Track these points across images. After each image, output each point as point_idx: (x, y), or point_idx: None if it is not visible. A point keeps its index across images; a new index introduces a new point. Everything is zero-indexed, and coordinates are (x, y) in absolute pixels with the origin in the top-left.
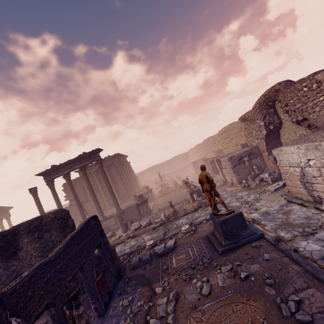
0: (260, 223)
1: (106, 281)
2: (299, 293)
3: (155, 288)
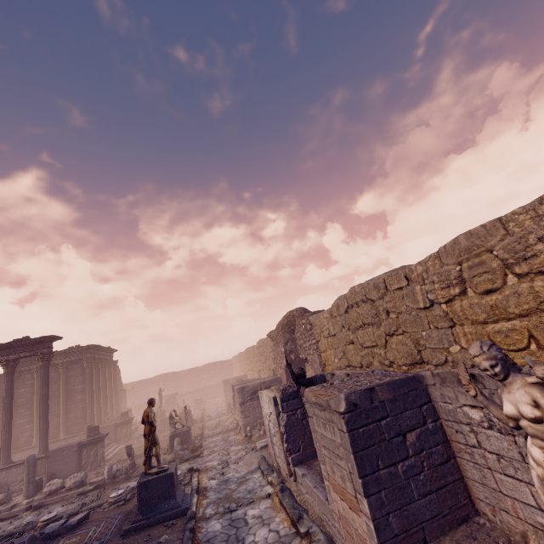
0: (206, 494)
1: None
2: None
3: None
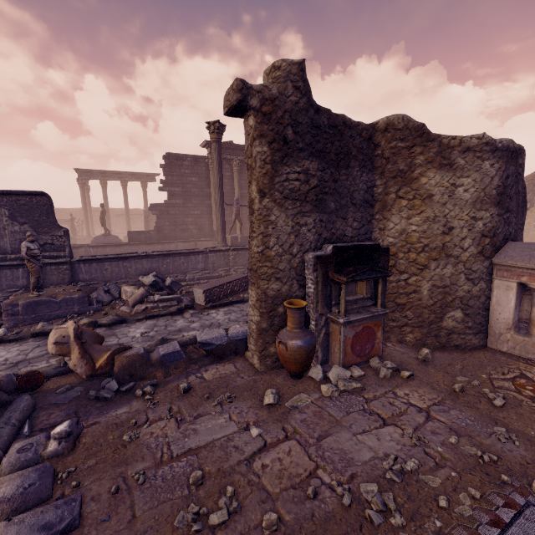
0: None
1: None
2: None
3: None
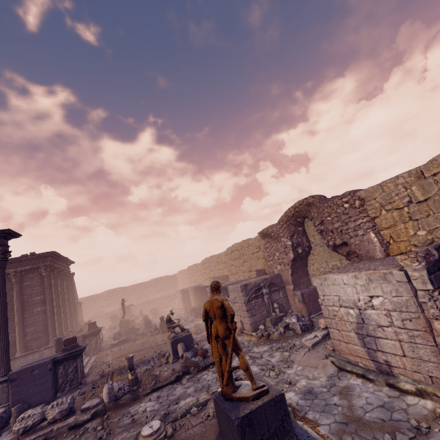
0: (306, 417)
1: None
2: None
3: None
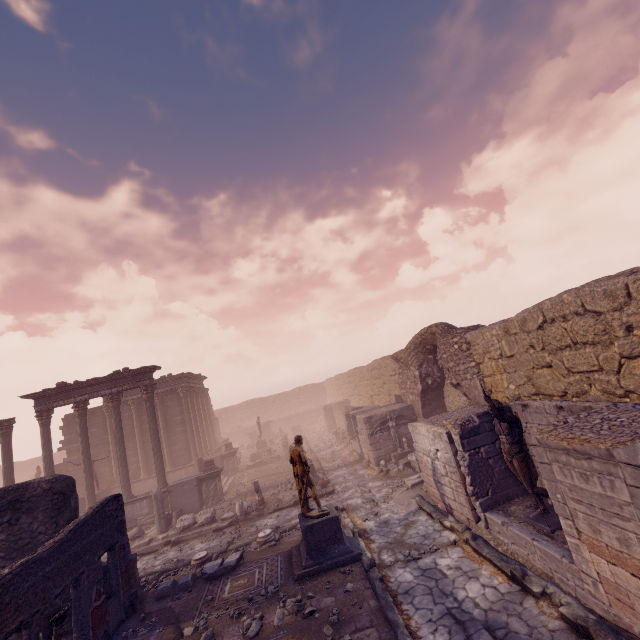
0: (369, 537)
1: (108, 612)
2: (356, 634)
3: (185, 628)
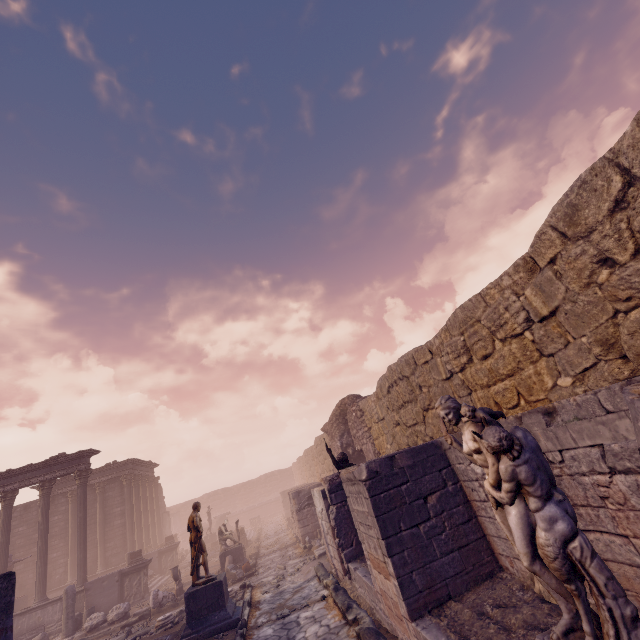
0: (259, 607)
1: None
2: None
3: None
